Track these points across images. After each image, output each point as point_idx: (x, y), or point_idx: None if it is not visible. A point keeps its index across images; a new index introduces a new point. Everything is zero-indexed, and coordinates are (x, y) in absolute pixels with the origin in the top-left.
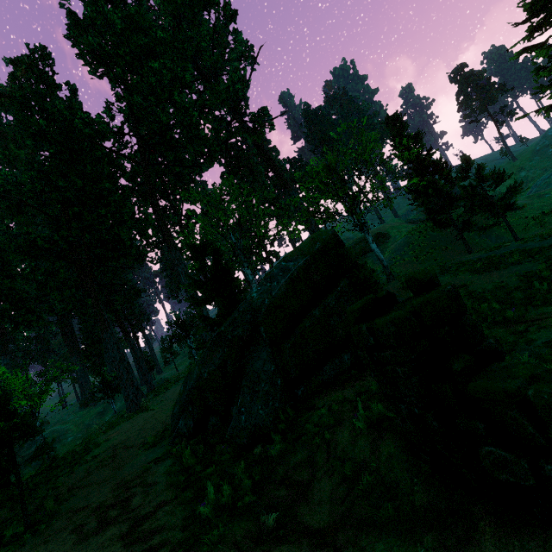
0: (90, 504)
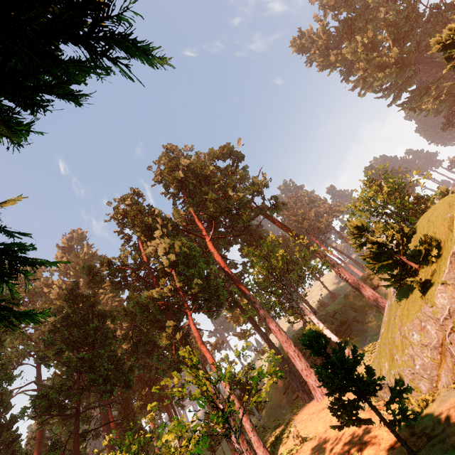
0: None
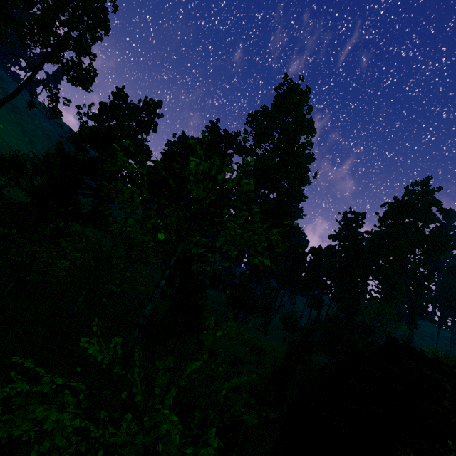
0: None
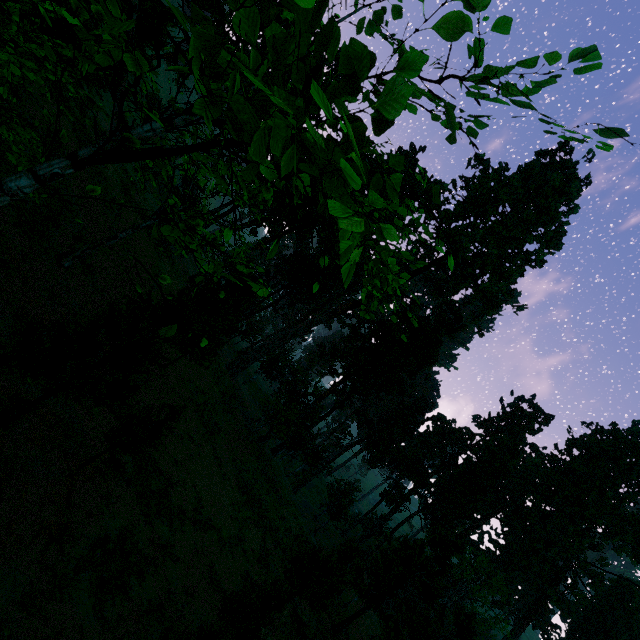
0: None
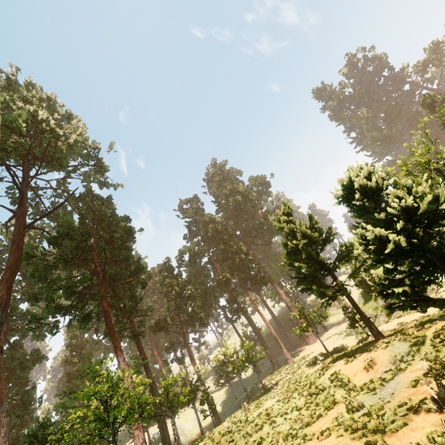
0: (384, 327)
